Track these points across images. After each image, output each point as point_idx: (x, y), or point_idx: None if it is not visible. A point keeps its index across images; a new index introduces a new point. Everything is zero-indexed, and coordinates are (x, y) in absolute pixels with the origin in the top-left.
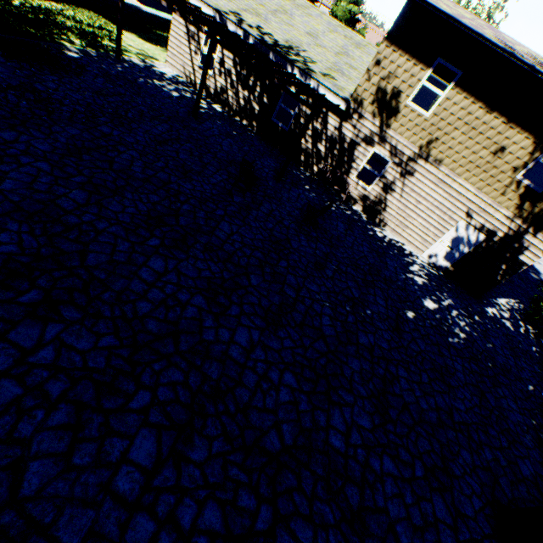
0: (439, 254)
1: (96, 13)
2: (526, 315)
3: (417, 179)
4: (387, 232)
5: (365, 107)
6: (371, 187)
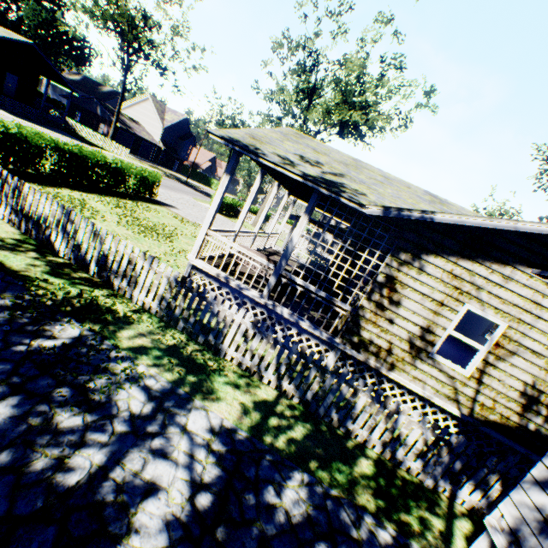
0: None
1: None
2: None
3: None
4: None
5: None
6: None
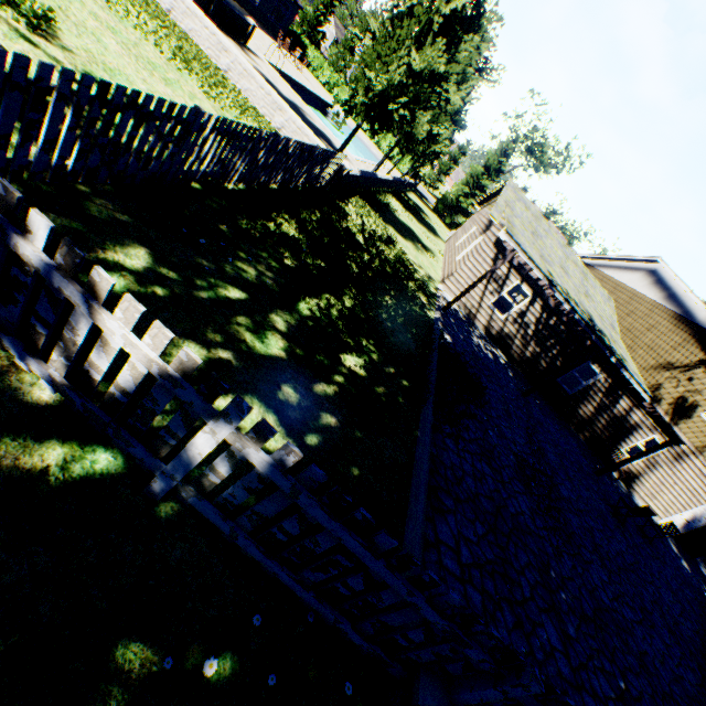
0: (674, 522)
1: (360, 198)
2: (701, 558)
3: (682, 467)
4: (636, 499)
5: (661, 404)
6: (636, 461)
